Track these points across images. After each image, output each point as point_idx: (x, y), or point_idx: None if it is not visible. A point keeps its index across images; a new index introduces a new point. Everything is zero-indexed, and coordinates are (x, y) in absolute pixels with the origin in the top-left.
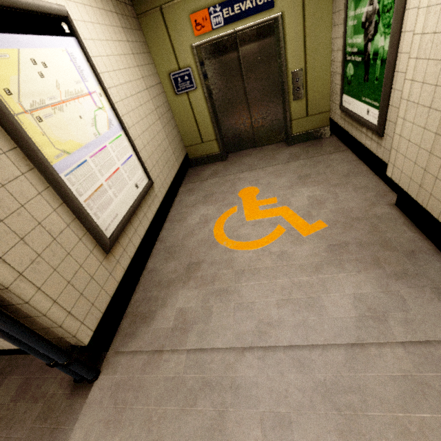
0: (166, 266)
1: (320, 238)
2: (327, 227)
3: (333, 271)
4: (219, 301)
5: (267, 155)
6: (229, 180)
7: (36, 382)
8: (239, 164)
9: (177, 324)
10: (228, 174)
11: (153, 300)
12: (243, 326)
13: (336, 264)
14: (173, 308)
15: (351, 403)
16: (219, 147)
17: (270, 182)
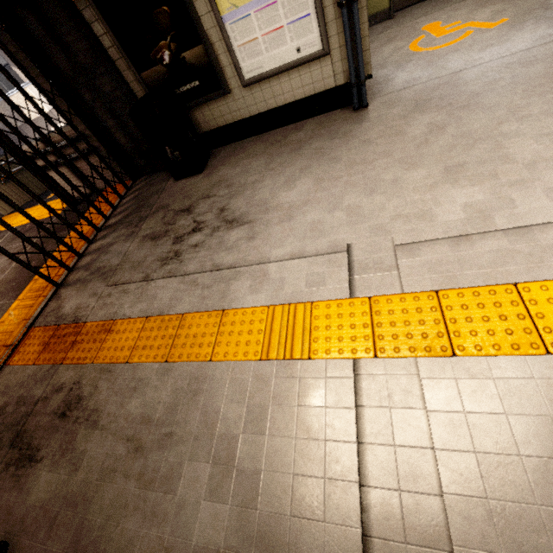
0: (380, 72)
1: (503, 25)
2: (509, 20)
3: (515, 33)
4: (434, 67)
5: (439, 2)
6: (406, 27)
7: (327, 120)
8: (411, 16)
9: (408, 81)
10: (403, 24)
11: (382, 82)
12: (456, 67)
13: (517, 31)
14: (401, 79)
15: (527, 61)
16: (390, 1)
17: (450, 16)
